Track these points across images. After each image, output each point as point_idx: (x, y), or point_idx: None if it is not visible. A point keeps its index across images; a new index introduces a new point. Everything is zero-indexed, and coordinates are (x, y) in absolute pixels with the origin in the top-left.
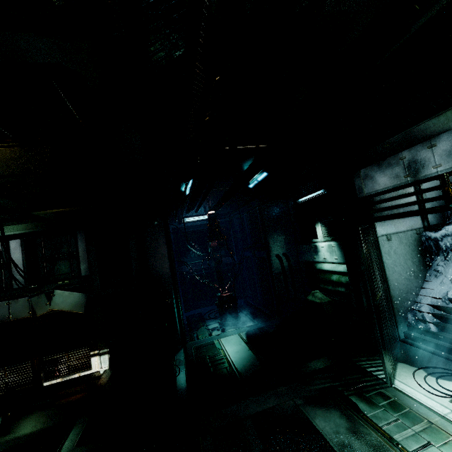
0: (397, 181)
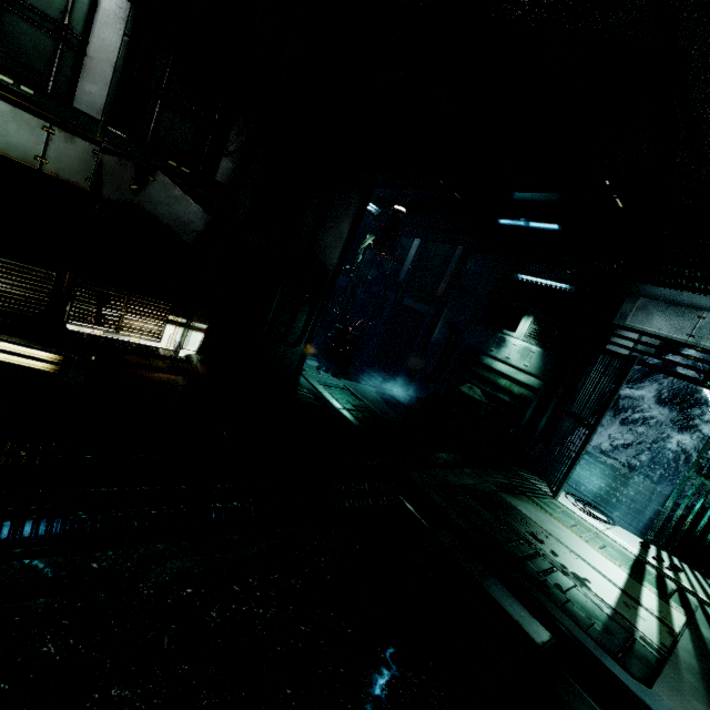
0: (675, 333)
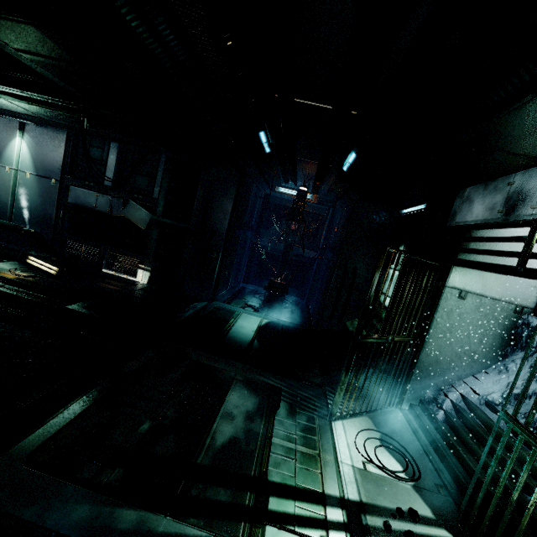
0: (489, 214)
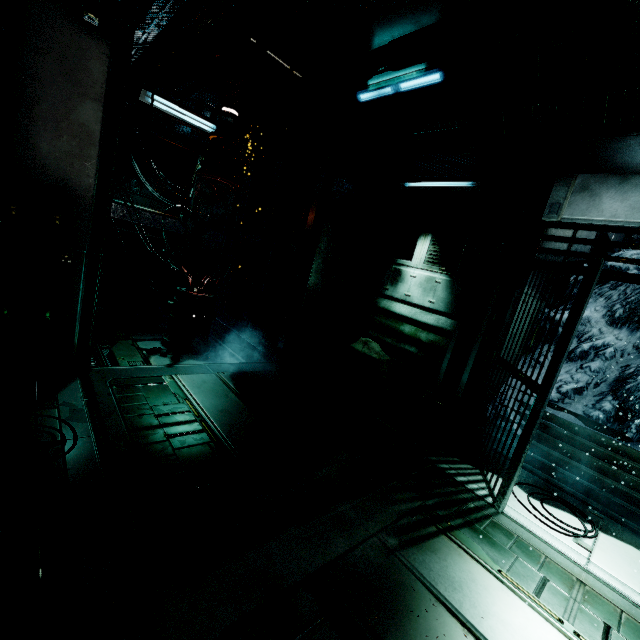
0: None
